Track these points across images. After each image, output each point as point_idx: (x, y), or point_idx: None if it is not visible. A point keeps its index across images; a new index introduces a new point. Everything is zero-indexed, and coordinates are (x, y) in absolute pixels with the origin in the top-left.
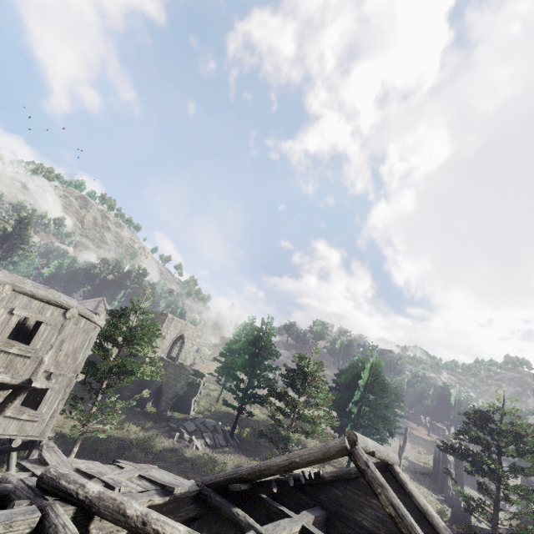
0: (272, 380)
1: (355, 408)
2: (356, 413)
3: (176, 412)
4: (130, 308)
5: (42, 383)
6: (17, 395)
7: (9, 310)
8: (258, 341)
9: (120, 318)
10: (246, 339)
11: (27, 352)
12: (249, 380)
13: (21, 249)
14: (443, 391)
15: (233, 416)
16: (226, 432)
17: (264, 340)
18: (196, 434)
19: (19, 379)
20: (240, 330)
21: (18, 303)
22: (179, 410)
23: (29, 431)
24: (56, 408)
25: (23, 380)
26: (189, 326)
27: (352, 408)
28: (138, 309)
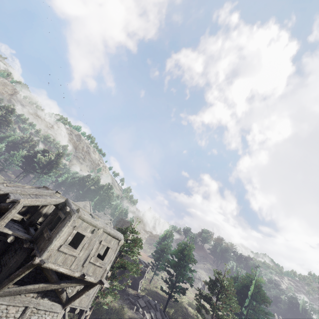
0: (191, 279)
1: (246, 312)
2: (247, 315)
3: (130, 288)
4: (128, 228)
5: (107, 284)
6: (91, 287)
7: (99, 241)
8: (185, 251)
9: (123, 234)
10: (178, 249)
11: (102, 264)
12: (178, 276)
13: (55, 169)
14: (293, 299)
15: (160, 296)
16: (161, 310)
17: (189, 252)
18: (145, 309)
19: (97, 279)
20: (165, 234)
21: (103, 237)
22: (131, 287)
23: (82, 304)
24: (95, 291)
25: (98, 281)
26: (141, 231)
27: (245, 312)
28: (134, 231)
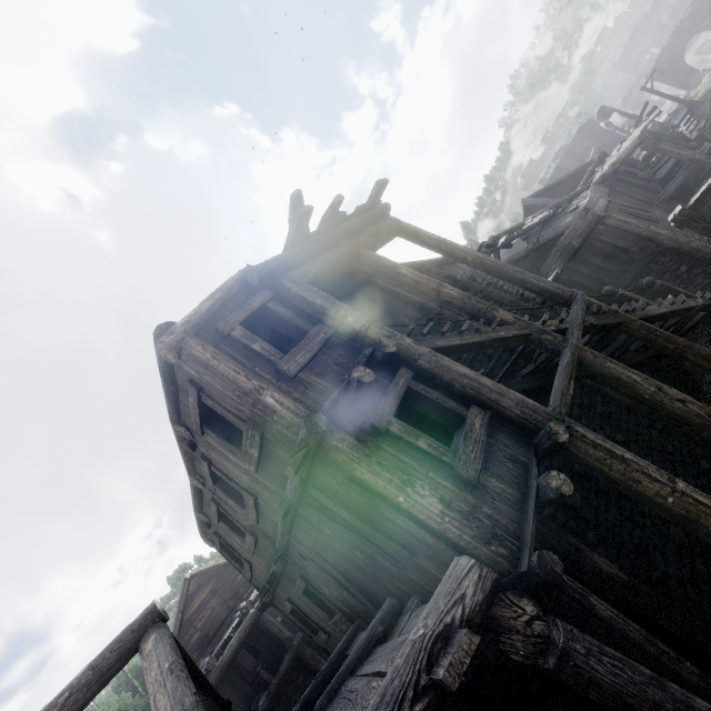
0: None
1: None
2: None
3: None
4: None
5: None
6: None
7: None
8: None
9: None
10: None
11: None
12: None
13: None
14: None
15: None
16: None
17: None
18: None
19: None
20: None
21: None
22: None
23: None
24: None
25: None
26: None
27: None
28: None
